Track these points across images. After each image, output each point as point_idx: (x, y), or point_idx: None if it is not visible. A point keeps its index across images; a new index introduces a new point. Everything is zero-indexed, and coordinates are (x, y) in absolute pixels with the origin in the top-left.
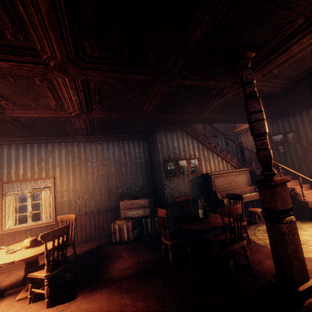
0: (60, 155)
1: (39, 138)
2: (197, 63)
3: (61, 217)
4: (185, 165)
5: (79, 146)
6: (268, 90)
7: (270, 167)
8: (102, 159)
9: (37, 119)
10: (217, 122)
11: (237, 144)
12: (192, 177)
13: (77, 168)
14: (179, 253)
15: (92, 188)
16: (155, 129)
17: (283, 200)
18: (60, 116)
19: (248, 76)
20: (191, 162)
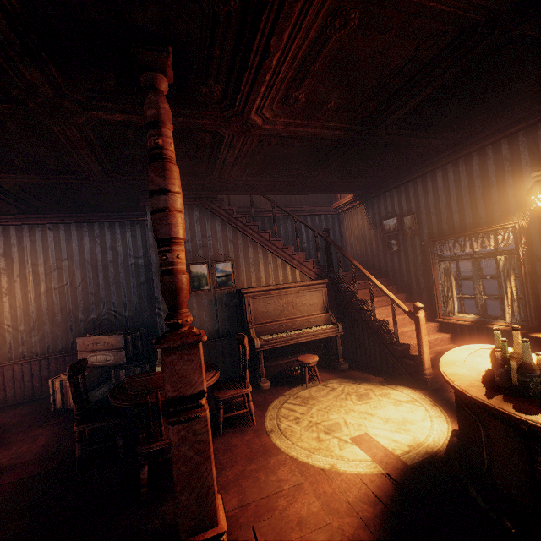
0: None
1: None
2: (68, 77)
3: None
4: (203, 272)
5: (7, 233)
6: (318, 135)
7: (176, 310)
8: (56, 258)
9: None
10: (275, 192)
11: (318, 233)
12: (219, 295)
13: (4, 276)
14: (97, 446)
15: (37, 312)
16: (144, 206)
17: (182, 378)
18: None
19: (148, 111)
20: (218, 268)
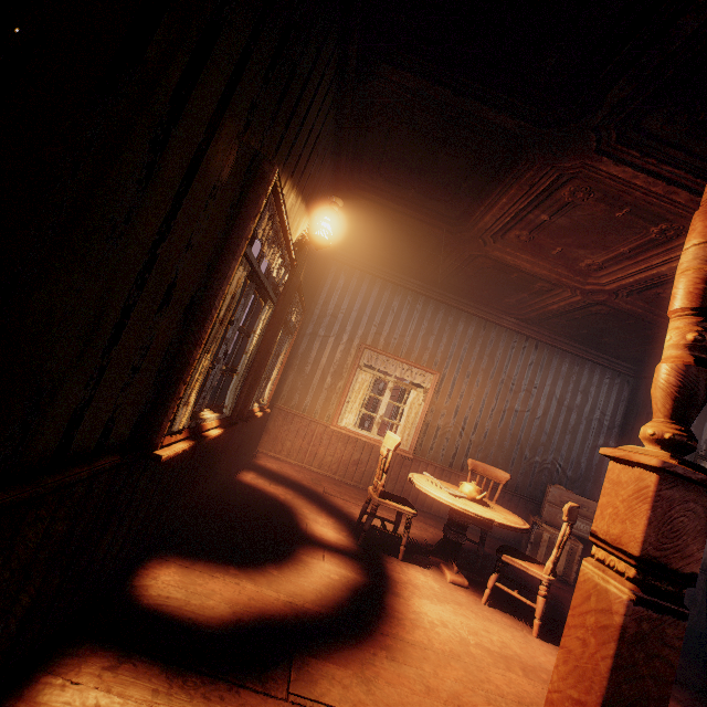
0: (461, 338)
1: (445, 294)
2: None
3: (475, 463)
4: None
5: (499, 334)
6: None
7: None
8: (529, 378)
9: (518, 272)
10: None
11: None
12: None
13: (479, 376)
14: None
15: (491, 427)
16: None
17: None
18: (566, 283)
19: None
20: None
